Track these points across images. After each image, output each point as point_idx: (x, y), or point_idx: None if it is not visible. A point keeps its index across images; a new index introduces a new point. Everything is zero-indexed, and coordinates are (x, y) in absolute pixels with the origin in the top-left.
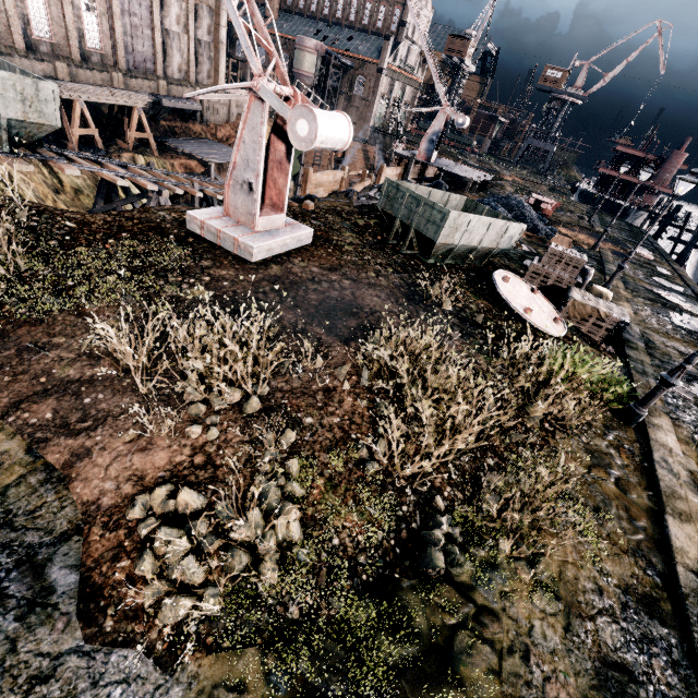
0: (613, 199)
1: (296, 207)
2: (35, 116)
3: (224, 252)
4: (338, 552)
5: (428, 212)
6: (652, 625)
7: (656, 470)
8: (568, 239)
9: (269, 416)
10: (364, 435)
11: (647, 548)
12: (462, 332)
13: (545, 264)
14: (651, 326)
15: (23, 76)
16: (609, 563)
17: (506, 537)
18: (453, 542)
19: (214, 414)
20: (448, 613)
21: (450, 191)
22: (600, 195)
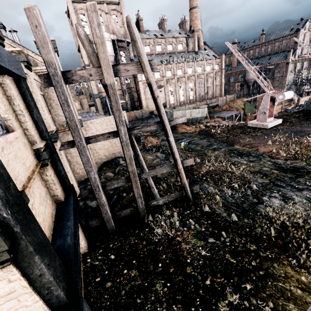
0: None
1: None
2: (203, 115)
3: (259, 128)
4: None
5: None
6: None
7: None
8: None
9: (288, 145)
10: None
11: None
12: None
13: None
14: None
15: (202, 108)
16: None
17: None
18: None
19: (276, 145)
20: None
21: None
22: None
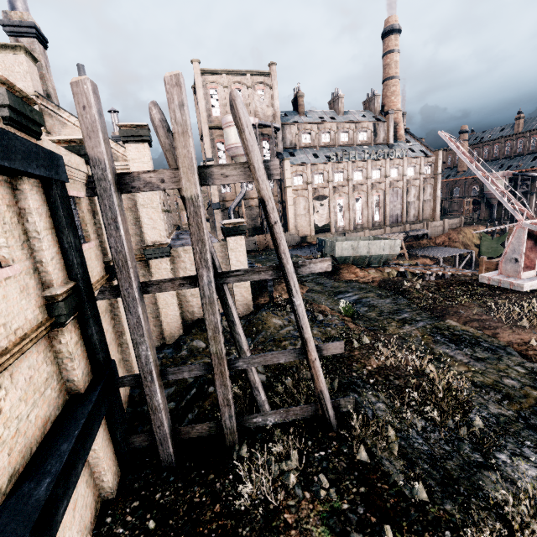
0: None
1: None
2: (392, 252)
3: (504, 288)
4: None
5: None
6: None
7: None
8: None
9: None
10: None
11: None
12: None
13: None
14: None
15: (392, 240)
16: None
17: None
18: None
19: None
20: None
21: None
22: None
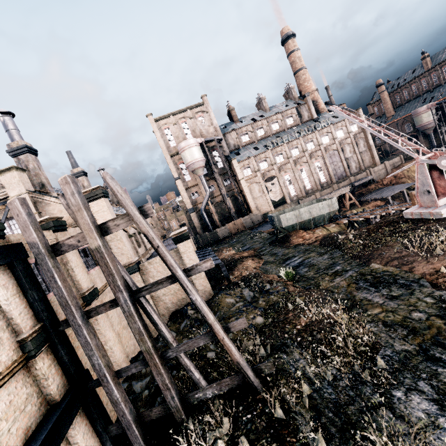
0: None
1: None
2: (332, 209)
3: (426, 219)
4: None
5: None
6: None
7: None
8: None
9: None
10: None
11: None
12: None
13: None
14: None
15: (328, 200)
16: None
17: None
18: None
19: None
20: None
21: None
22: None
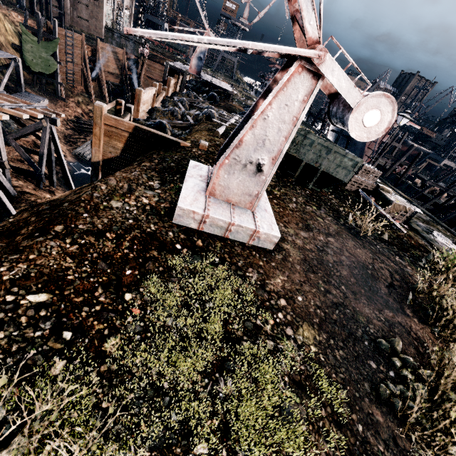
0: None
1: (195, 149)
2: None
3: (241, 247)
4: None
5: (338, 158)
6: None
7: None
8: None
9: None
10: None
11: None
12: (396, 254)
13: (359, 175)
14: None
15: None
16: None
17: None
18: None
19: None
20: None
21: (221, 101)
22: None
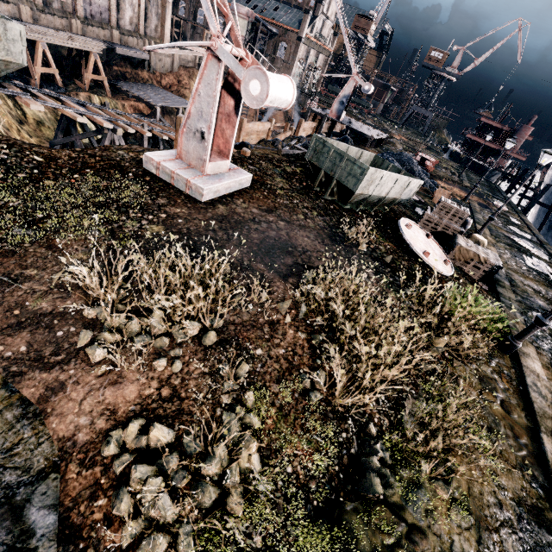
0: (476, 159)
1: (235, 153)
2: (3, 53)
3: (177, 191)
4: (292, 480)
5: (349, 166)
6: (541, 533)
7: (529, 393)
8: (448, 192)
9: (225, 348)
10: (306, 366)
11: (530, 462)
12: (376, 270)
13: (436, 214)
14: (512, 267)
15: None
16: (504, 478)
17: (428, 460)
18: (384, 464)
19: (176, 347)
20: (386, 533)
21: (355, 145)
22: (466, 156)
